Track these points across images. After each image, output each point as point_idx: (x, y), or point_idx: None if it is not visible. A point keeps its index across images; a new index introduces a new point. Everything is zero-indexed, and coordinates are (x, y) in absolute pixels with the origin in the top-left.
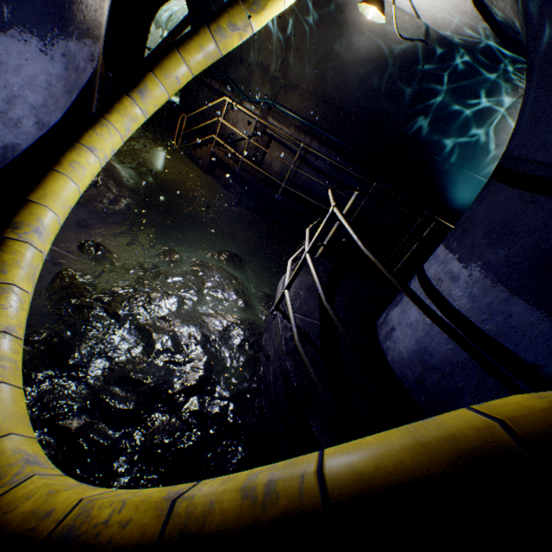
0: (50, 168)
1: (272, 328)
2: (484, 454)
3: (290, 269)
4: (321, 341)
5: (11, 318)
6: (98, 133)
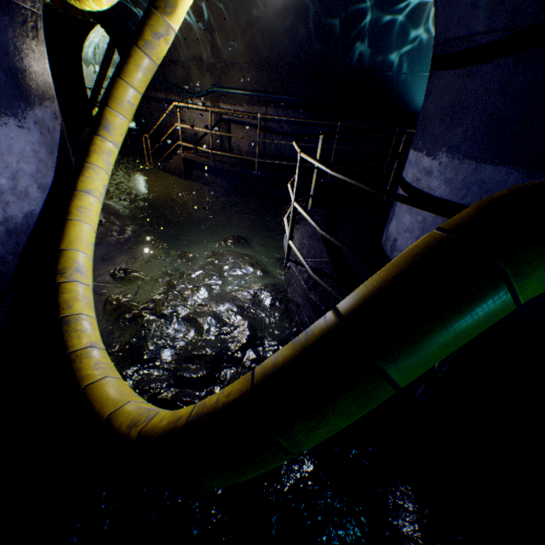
0: (65, 219)
1: (293, 282)
2: (427, 249)
3: (287, 225)
4: (335, 272)
5: (91, 337)
6: (87, 176)
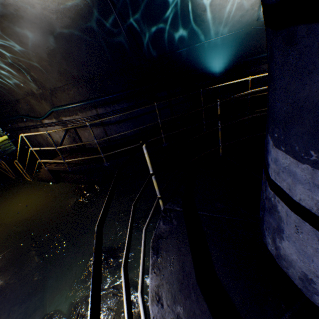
0: None
1: None
2: None
3: None
4: None
5: None
6: None
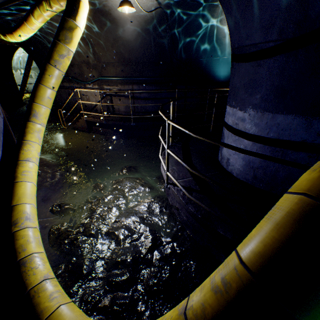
0: (13, 183)
1: (170, 192)
2: (305, 214)
3: (162, 160)
4: (198, 187)
5: (43, 270)
6: (26, 149)
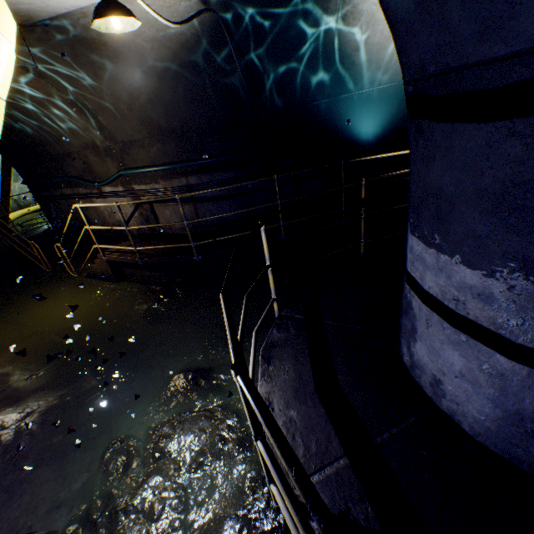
0: None
1: None
2: None
3: None
4: (373, 510)
5: None
6: None
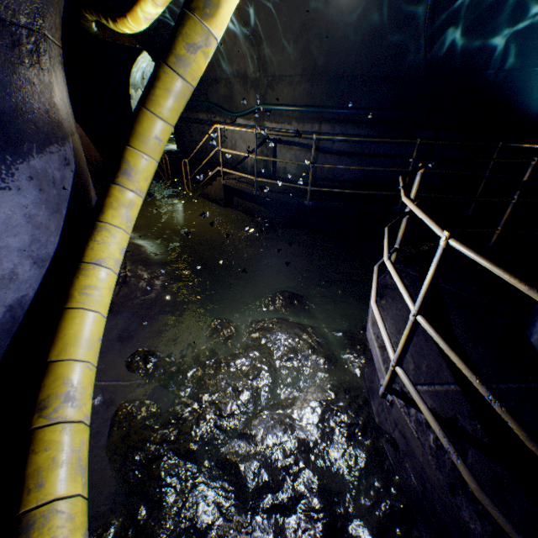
0: (62, 308)
1: (377, 387)
2: None
3: (381, 321)
4: (482, 428)
5: None
6: (99, 240)
